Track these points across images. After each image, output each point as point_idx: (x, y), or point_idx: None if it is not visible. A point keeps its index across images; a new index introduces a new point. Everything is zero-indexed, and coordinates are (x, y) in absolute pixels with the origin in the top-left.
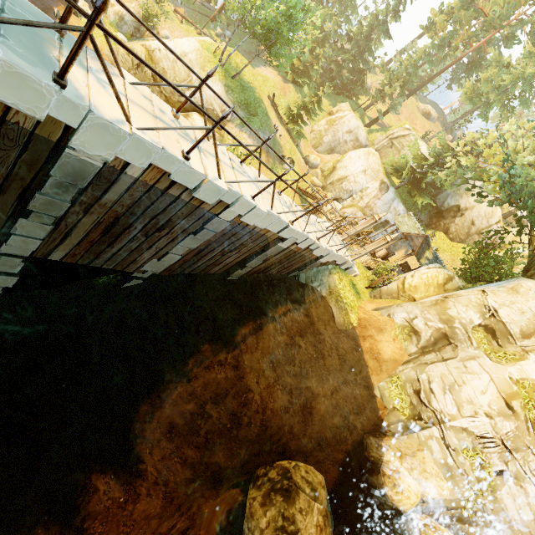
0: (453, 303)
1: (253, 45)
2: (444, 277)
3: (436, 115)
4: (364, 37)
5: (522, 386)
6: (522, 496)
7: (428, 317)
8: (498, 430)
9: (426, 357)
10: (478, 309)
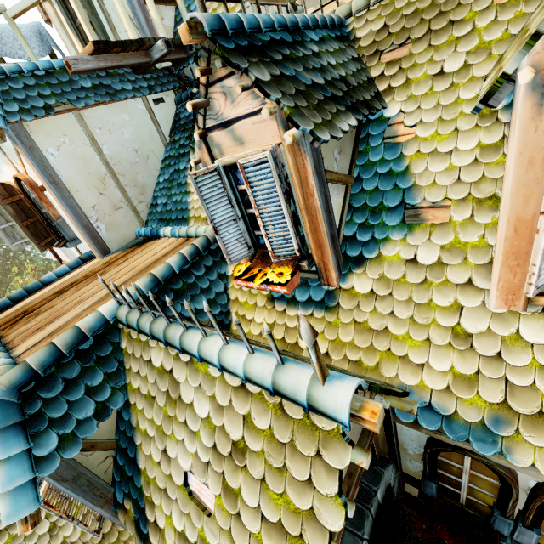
0: None
1: None
2: None
3: (313, 8)
4: None
5: None
6: None
7: None
8: None
9: None
10: None
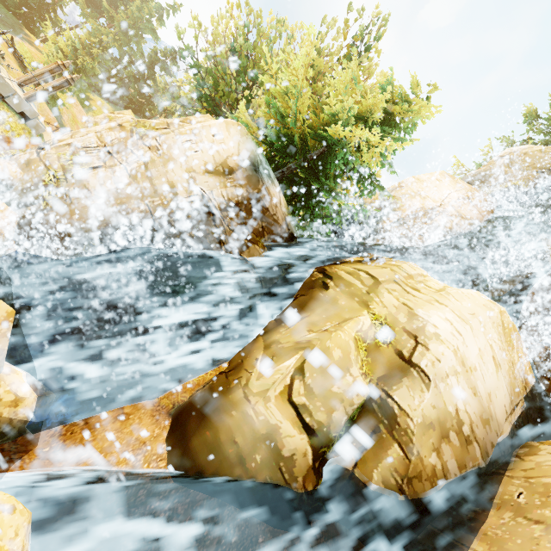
0: None
1: (11, 20)
2: None
3: None
4: (148, 67)
5: (143, 126)
6: (109, 173)
7: None
8: (104, 140)
9: None
10: None
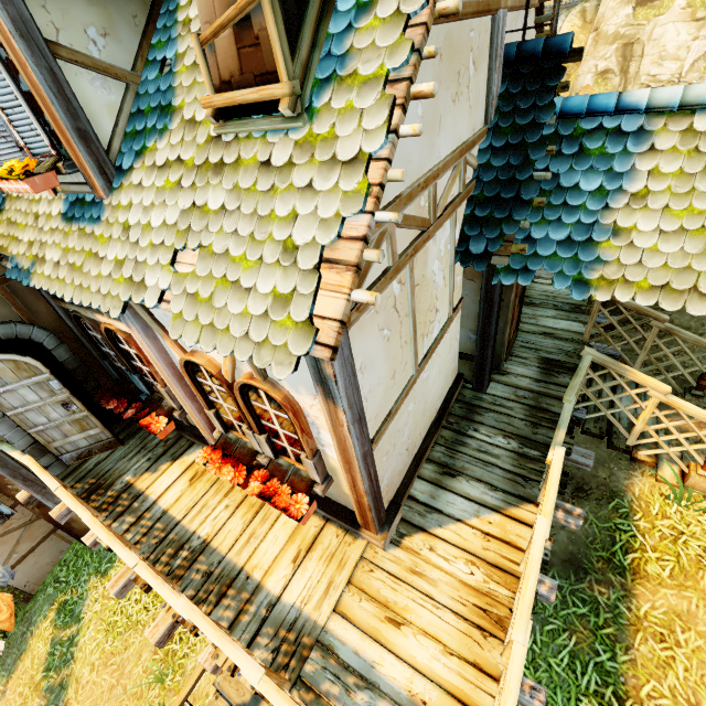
0: (604, 24)
1: None
2: (577, 18)
3: None
4: None
5: None
6: None
7: (601, 55)
8: None
9: (630, 71)
10: (622, 4)
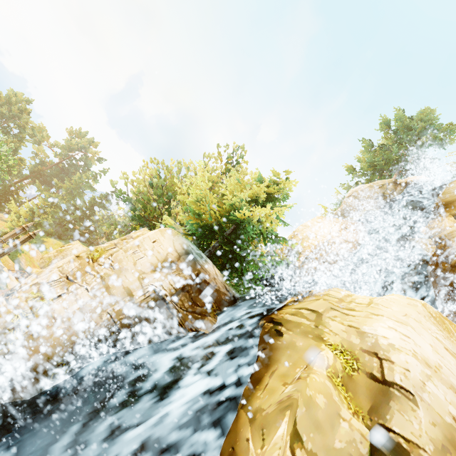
0: None
1: None
2: None
3: None
4: (89, 209)
5: (96, 251)
6: (72, 297)
7: None
8: (65, 271)
9: None
10: None
